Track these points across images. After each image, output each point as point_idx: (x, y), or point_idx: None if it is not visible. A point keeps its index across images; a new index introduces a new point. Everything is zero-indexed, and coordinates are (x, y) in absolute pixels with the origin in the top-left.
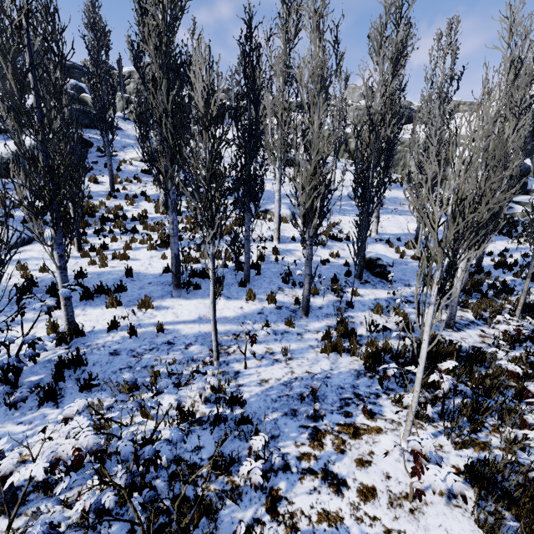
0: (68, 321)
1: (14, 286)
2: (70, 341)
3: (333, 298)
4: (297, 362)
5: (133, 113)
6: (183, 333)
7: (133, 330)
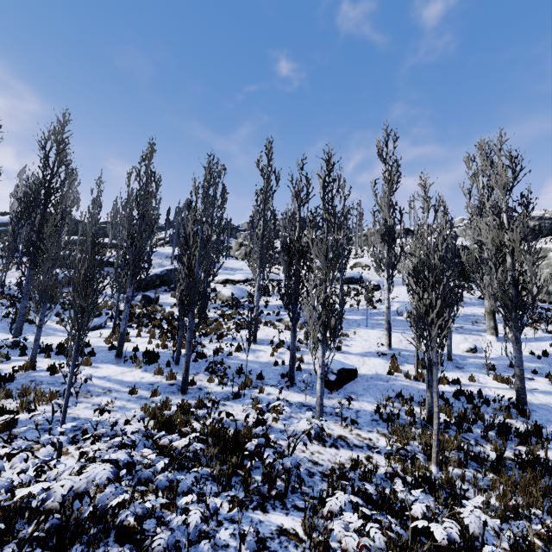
0: (31, 359)
1: (42, 342)
2: (26, 371)
3: (236, 389)
4: (112, 413)
5: (242, 252)
6: (80, 380)
7: (55, 371)
